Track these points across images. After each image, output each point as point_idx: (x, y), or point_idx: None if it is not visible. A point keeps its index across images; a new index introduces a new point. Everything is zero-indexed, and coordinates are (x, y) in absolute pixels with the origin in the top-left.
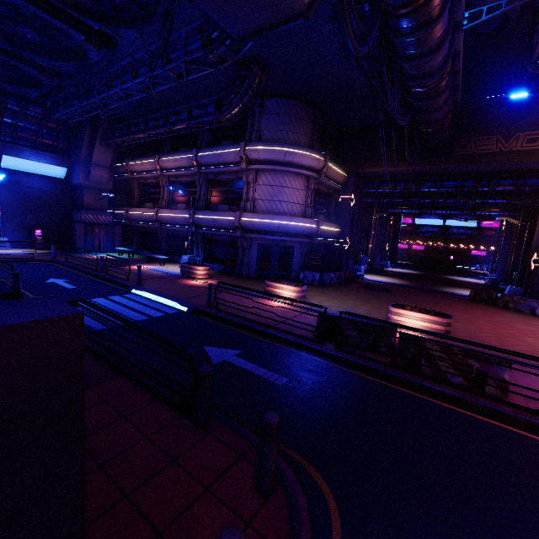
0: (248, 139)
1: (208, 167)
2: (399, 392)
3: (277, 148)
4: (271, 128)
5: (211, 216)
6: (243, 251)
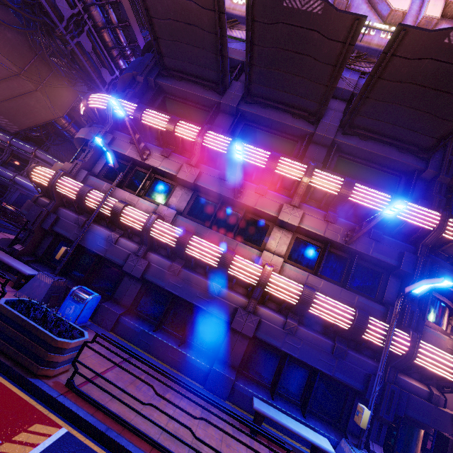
0: (42, 147)
1: (15, 147)
2: (3, 221)
3: (52, 158)
4: (56, 149)
5: (1, 169)
6: (10, 193)
